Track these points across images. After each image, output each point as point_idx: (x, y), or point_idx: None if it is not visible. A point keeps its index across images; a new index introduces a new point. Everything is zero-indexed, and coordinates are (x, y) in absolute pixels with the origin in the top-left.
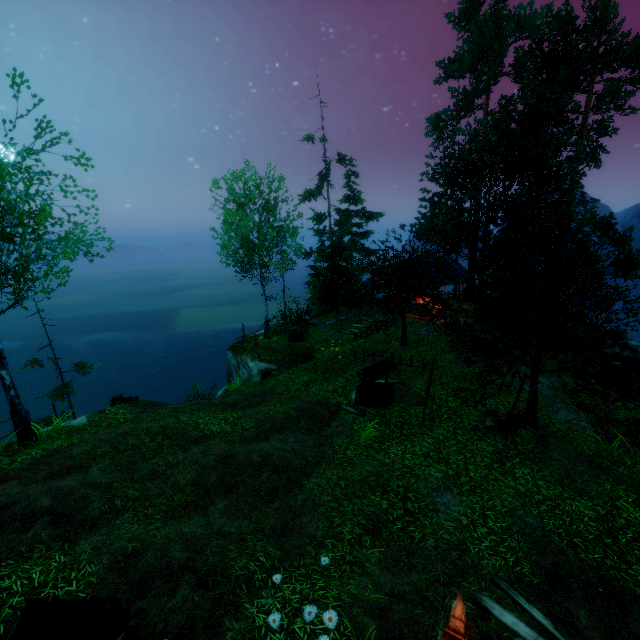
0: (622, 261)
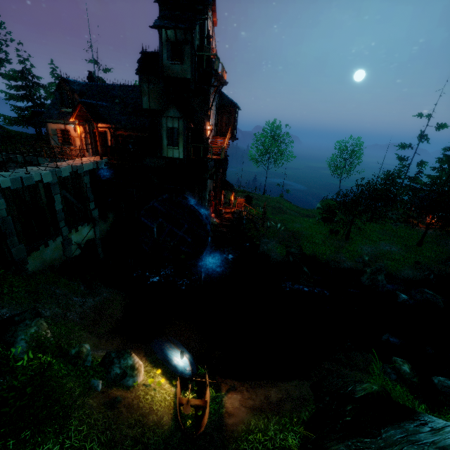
0: None
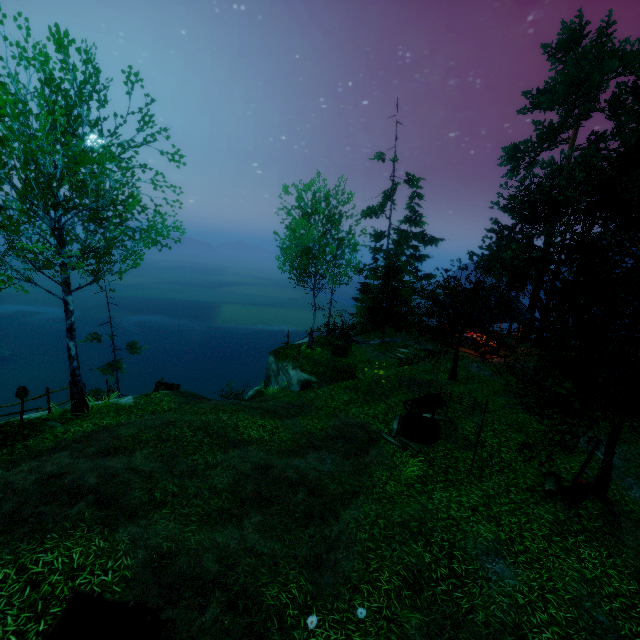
0: None
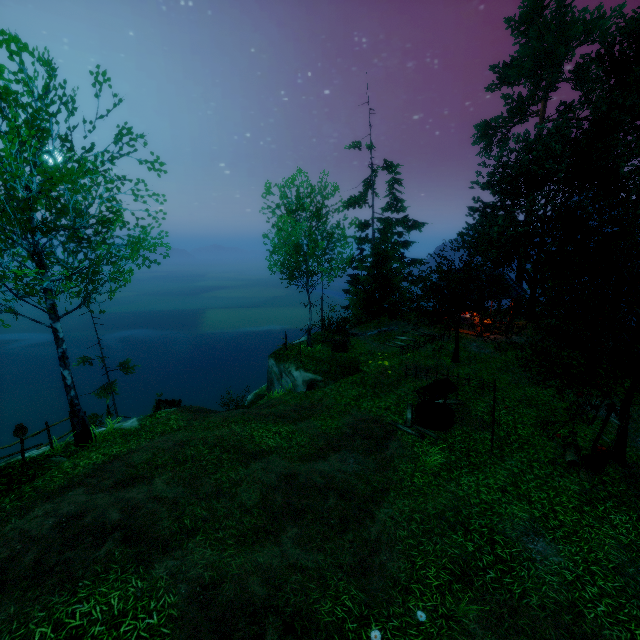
0: None
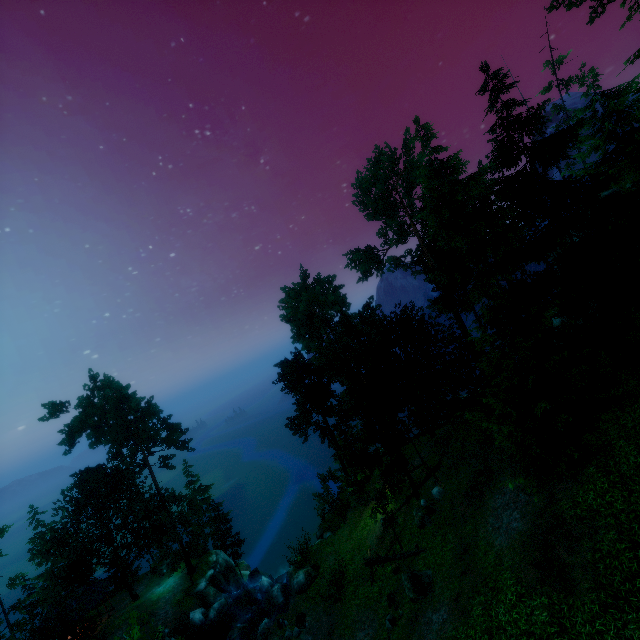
0: (187, 542)
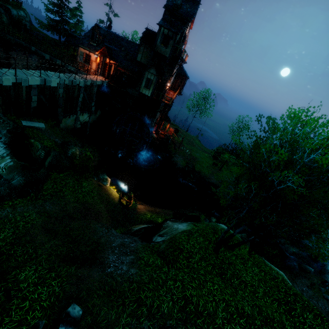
0: None
